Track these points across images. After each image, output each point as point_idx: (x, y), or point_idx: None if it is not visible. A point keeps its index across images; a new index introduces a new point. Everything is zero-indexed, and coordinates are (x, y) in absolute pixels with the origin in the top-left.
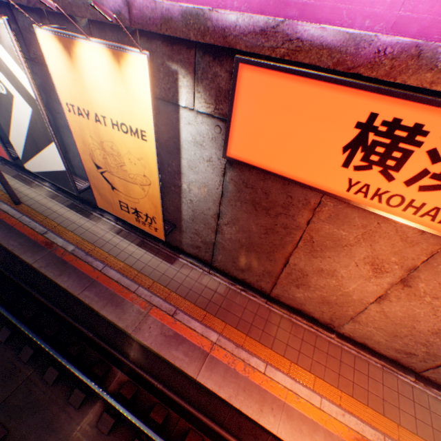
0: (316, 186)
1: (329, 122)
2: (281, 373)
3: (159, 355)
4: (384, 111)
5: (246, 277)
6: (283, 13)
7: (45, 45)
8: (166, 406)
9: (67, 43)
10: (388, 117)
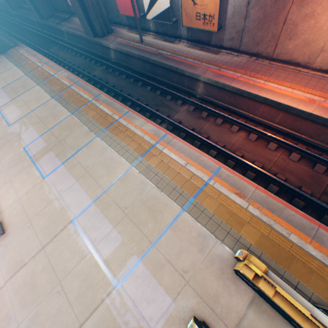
0: None
1: None
2: (272, 84)
3: (212, 83)
4: None
5: (259, 50)
6: None
7: None
8: (214, 107)
9: None
10: None
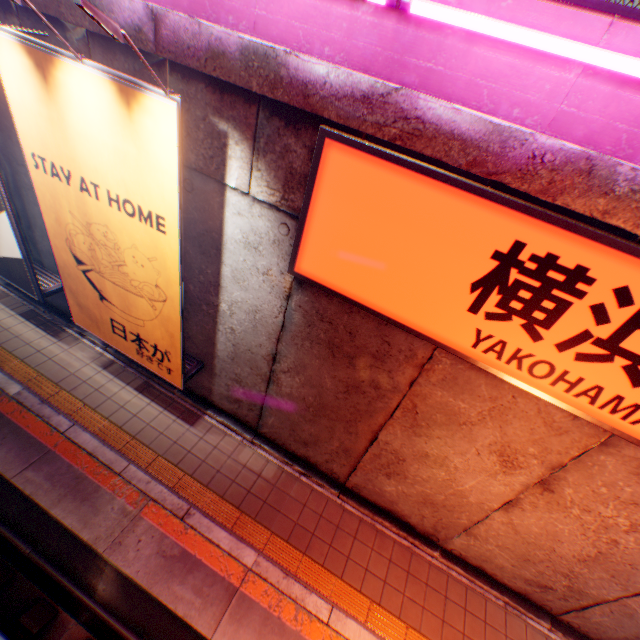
0: (428, 333)
1: (455, 245)
2: (355, 622)
3: (150, 593)
4: (535, 242)
5: (310, 454)
6: (397, 77)
7: (2, 55)
8: None
9: (43, 60)
10: (541, 250)
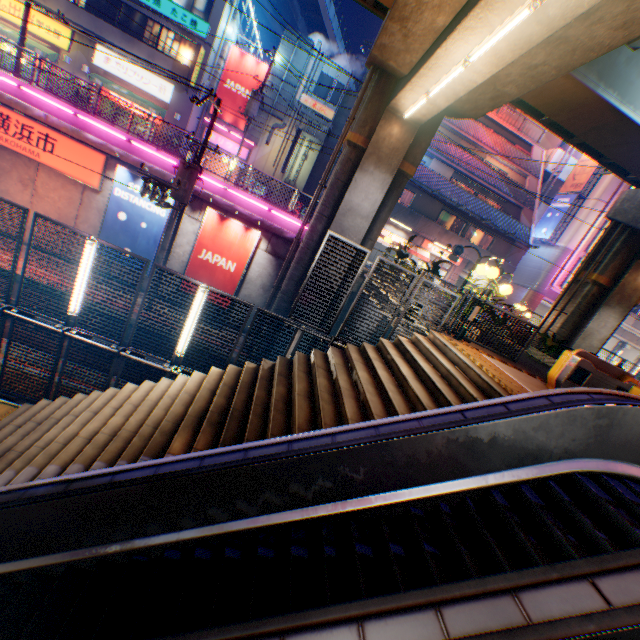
0: None
1: None
2: None
3: None
4: (0, 110)
5: None
6: None
7: None
8: None
9: None
10: (2, 112)
